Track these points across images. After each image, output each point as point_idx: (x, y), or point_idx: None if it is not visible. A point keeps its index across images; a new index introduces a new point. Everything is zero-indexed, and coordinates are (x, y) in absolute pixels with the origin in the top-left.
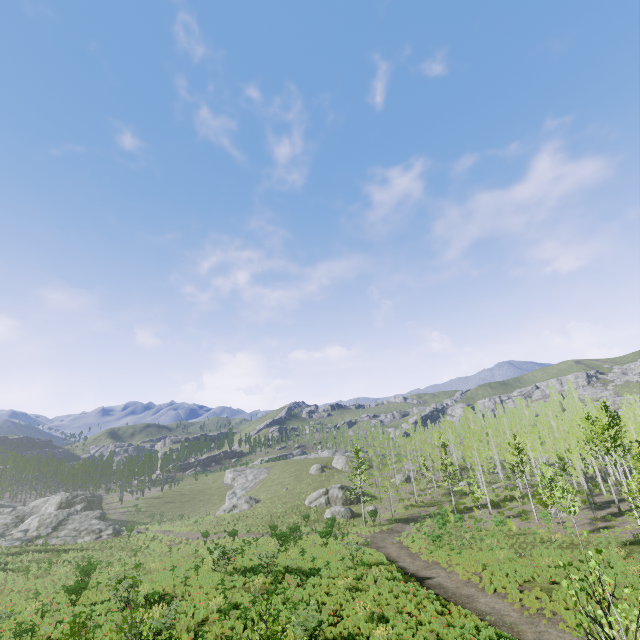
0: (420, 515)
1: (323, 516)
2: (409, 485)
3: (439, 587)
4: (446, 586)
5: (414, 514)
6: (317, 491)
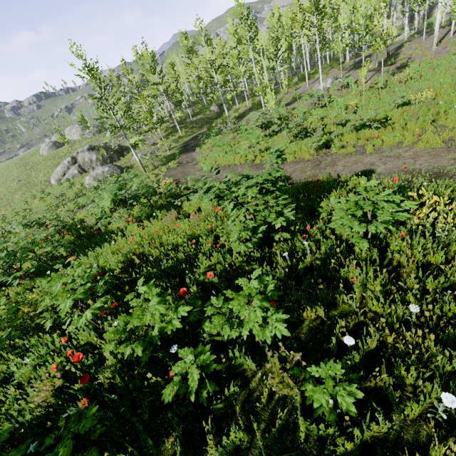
0: (196, 141)
1: (84, 186)
2: (163, 125)
3: (431, 176)
4: (436, 168)
5: (189, 143)
6: (60, 164)
